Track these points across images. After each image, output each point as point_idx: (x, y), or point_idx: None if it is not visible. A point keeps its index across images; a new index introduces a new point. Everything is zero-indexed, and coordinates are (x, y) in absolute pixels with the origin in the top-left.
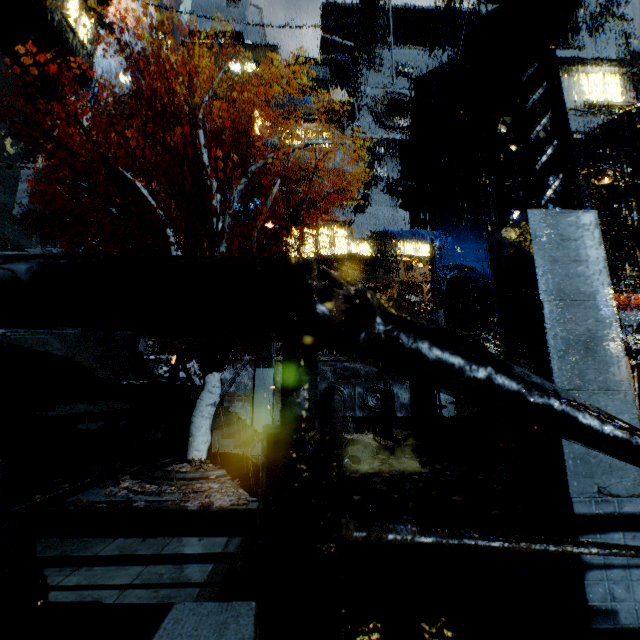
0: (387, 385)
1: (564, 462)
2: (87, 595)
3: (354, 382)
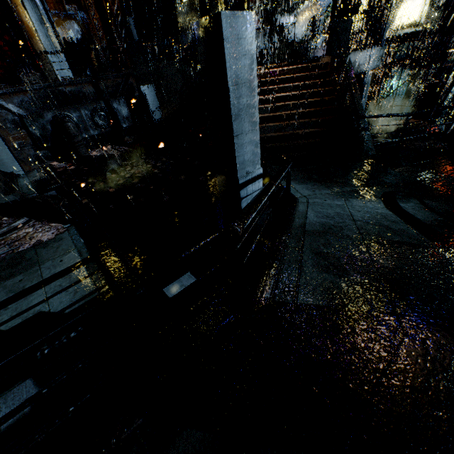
0: (107, 103)
1: (237, 167)
2: (27, 315)
3: (78, 106)
